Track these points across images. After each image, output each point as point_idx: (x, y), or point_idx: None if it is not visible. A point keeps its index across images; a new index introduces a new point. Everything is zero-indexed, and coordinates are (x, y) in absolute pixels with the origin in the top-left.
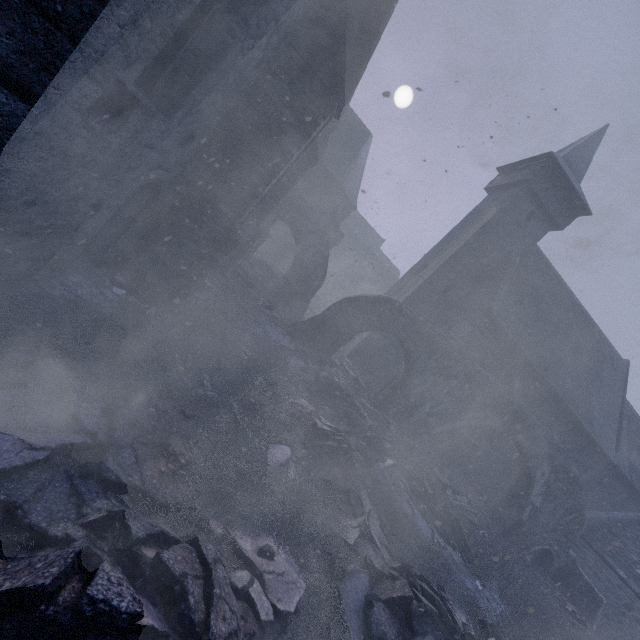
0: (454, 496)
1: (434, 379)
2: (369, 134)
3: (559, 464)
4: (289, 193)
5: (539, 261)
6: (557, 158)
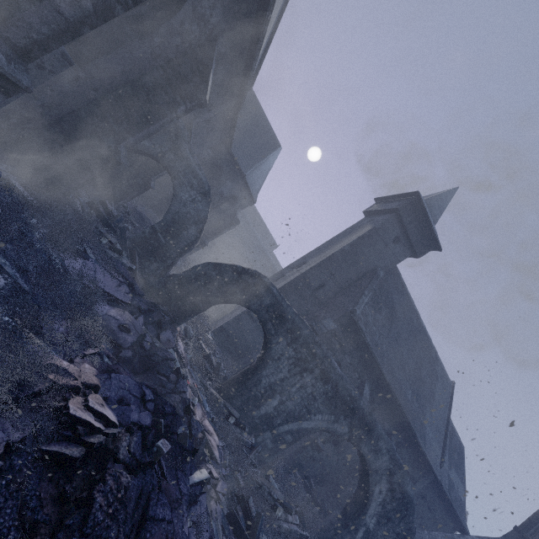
0: (286, 515)
1: (289, 370)
2: (279, 146)
3: (397, 482)
4: (179, 142)
5: (397, 281)
6: (422, 198)
